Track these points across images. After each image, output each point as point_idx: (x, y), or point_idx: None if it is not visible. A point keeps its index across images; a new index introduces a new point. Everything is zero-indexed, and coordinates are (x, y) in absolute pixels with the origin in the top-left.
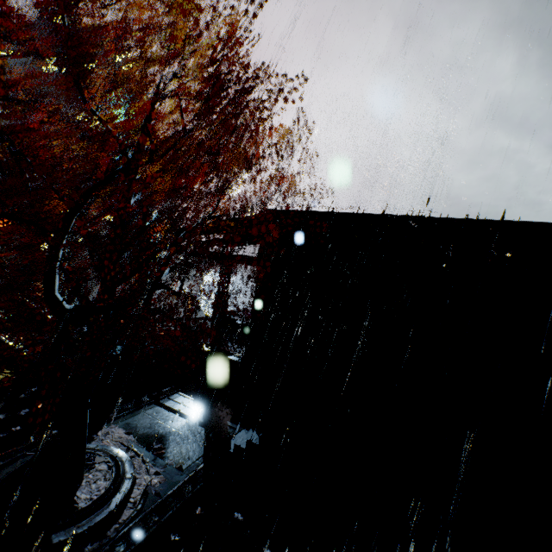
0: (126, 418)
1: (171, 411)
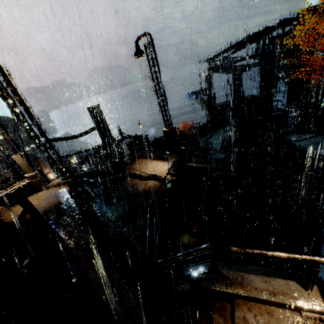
0: (309, 149)
1: (304, 140)
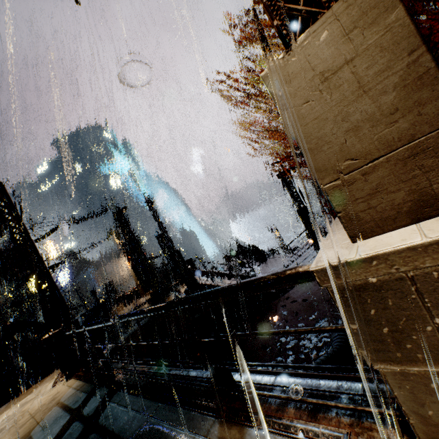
0: None
1: None
